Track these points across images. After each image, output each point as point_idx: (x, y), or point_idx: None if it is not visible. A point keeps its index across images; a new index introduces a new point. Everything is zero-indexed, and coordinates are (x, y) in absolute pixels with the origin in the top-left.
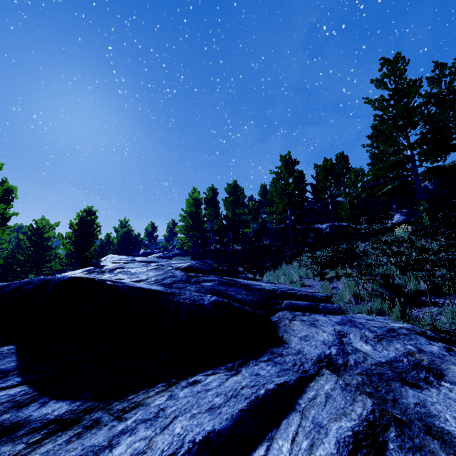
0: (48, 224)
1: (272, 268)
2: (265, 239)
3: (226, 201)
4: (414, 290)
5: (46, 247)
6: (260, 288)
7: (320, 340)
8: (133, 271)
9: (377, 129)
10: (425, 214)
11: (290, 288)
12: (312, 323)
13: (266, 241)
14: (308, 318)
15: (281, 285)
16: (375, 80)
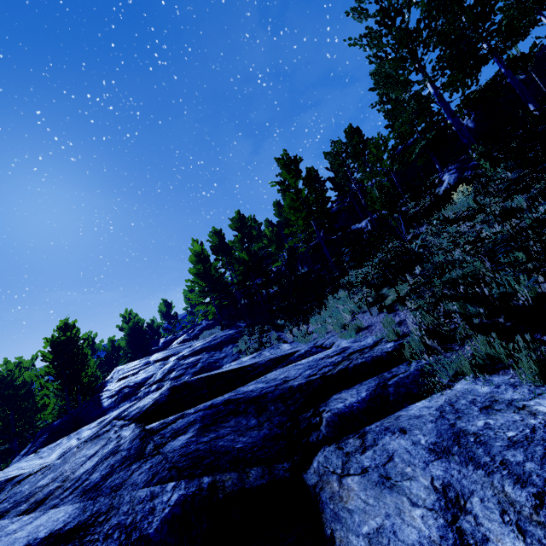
0: (22, 362)
1: (317, 308)
2: (301, 267)
3: (234, 242)
4: (531, 296)
5: (27, 395)
6: (283, 391)
7: (413, 543)
8: (81, 436)
9: (378, 74)
10: (482, 160)
11: (336, 359)
12: (383, 476)
13: (304, 269)
14: (372, 455)
15: (329, 339)
16: (352, 11)
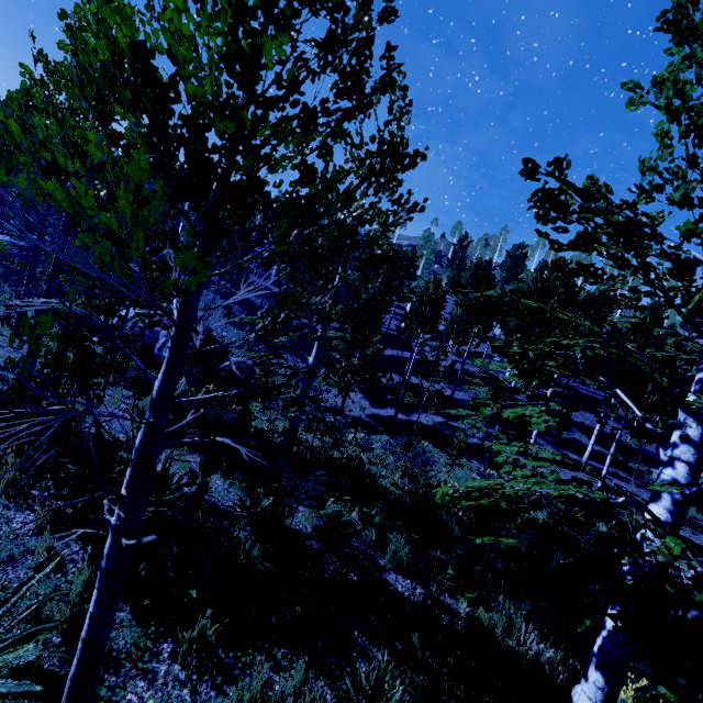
0: None
1: None
2: None
3: None
4: None
5: None
6: None
7: None
8: None
9: None
10: None
11: None
12: None
13: None
14: None
15: None
16: None
